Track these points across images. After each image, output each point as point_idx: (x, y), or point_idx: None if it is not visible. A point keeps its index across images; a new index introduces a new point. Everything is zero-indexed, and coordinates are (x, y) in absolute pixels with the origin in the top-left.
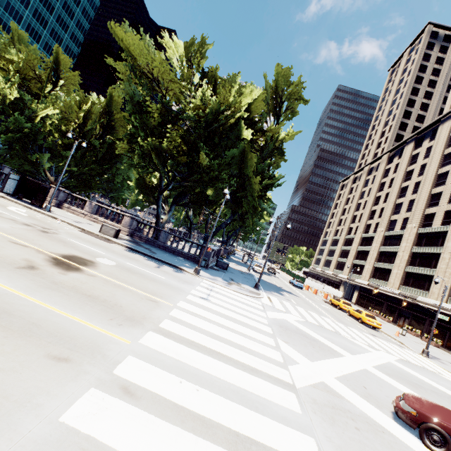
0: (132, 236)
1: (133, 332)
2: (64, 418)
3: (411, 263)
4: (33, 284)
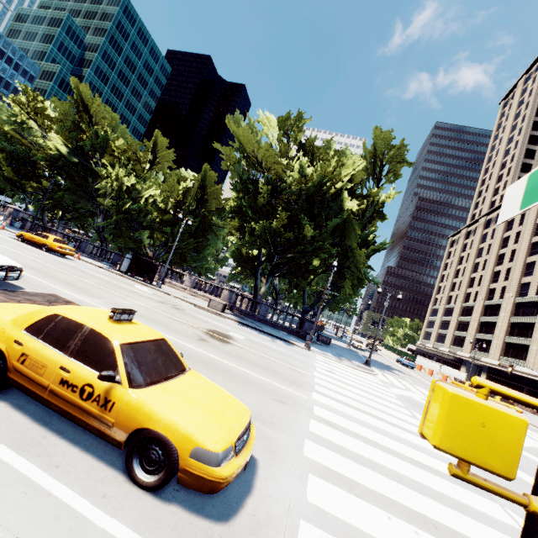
0: (232, 310)
1: (303, 391)
2: (312, 430)
3: None
4: (218, 352)
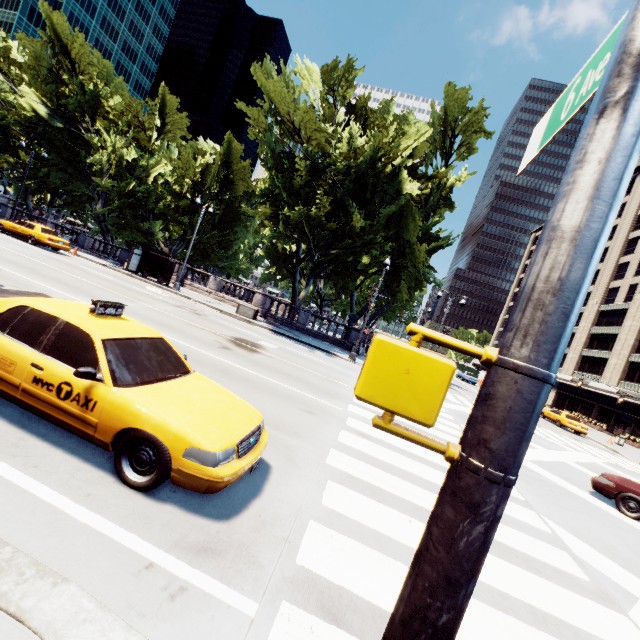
0: (266, 317)
1: (338, 403)
2: (340, 440)
3: (639, 350)
4: (242, 361)
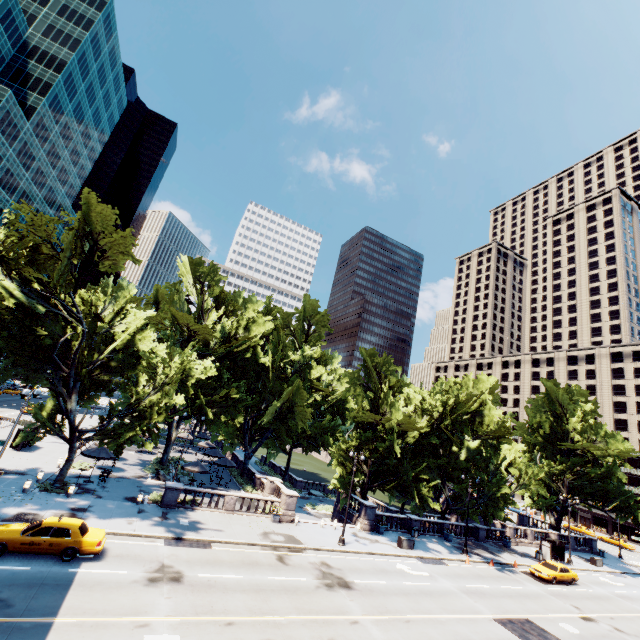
0: None
1: None
2: None
3: None
4: None
